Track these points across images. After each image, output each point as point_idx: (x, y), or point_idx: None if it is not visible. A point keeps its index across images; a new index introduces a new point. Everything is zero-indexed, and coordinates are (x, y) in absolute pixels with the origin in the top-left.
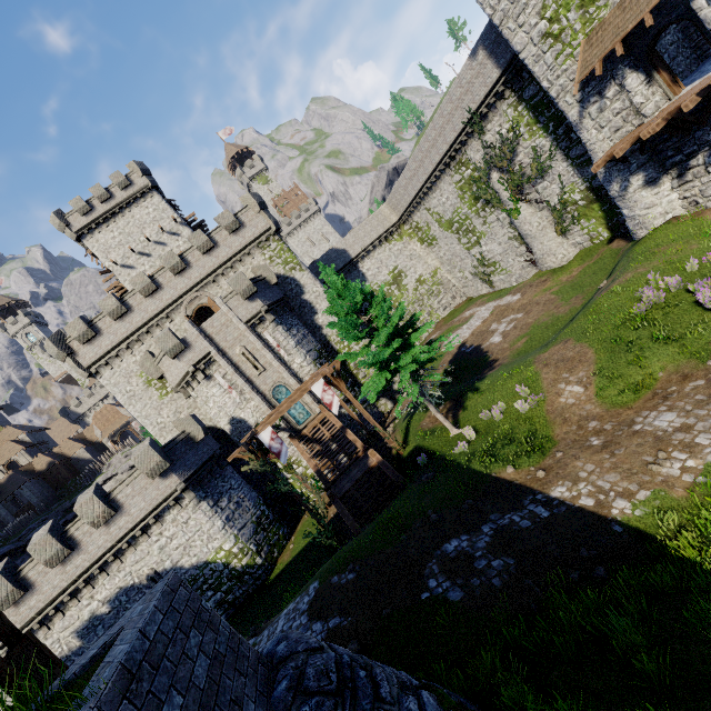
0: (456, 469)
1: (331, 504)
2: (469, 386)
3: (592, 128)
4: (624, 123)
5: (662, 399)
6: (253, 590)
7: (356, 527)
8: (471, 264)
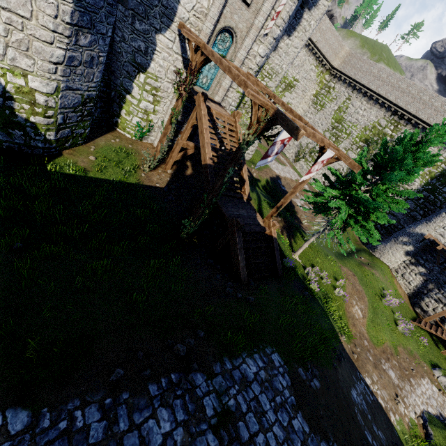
0: (320, 306)
1: (154, 169)
2: (296, 226)
3: (443, 223)
4: (445, 238)
5: (387, 358)
6: (10, 149)
7: (245, 273)
8: (308, 143)
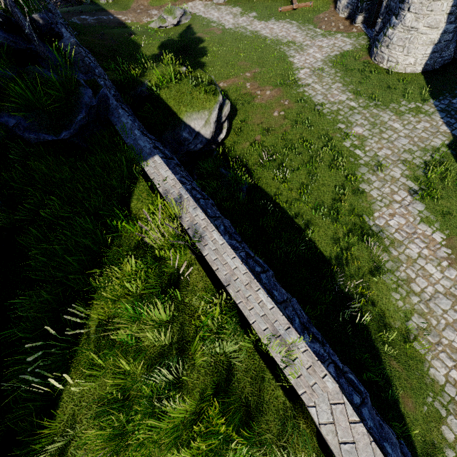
0: (97, 6)
1: None
2: None
3: None
4: None
5: (160, 8)
6: None
7: None
8: None
